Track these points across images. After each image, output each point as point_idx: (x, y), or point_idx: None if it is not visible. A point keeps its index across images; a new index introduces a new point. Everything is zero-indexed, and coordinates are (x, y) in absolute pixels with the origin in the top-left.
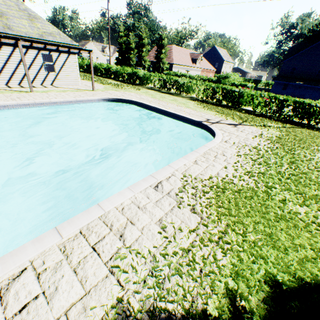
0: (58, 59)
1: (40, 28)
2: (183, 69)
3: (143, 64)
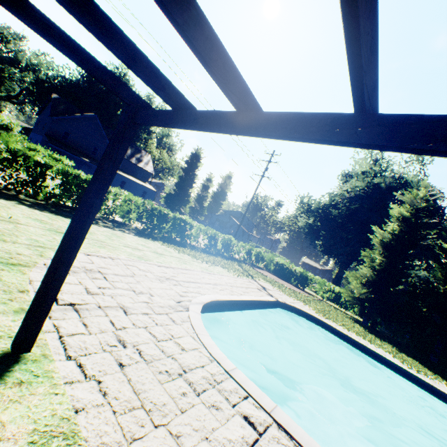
0: None
1: None
2: None
3: None
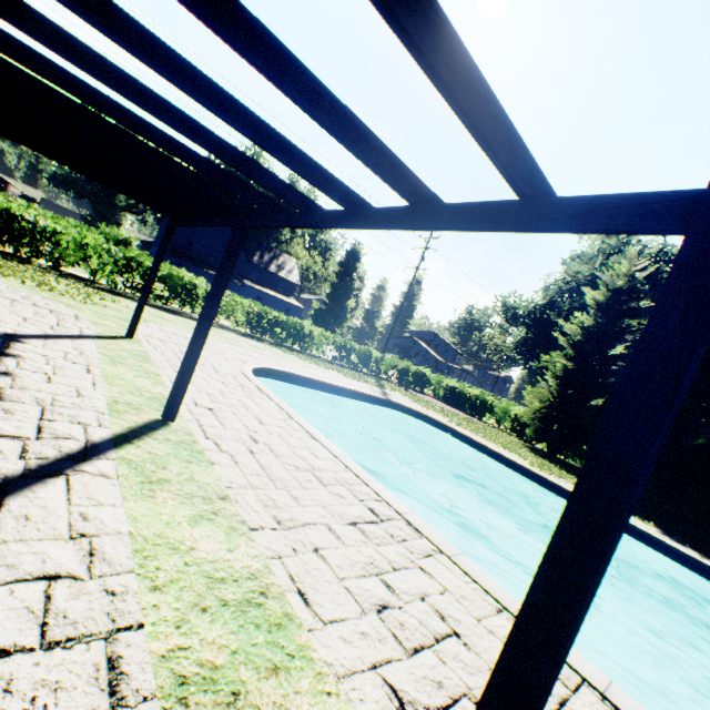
0: None
1: None
2: None
3: None
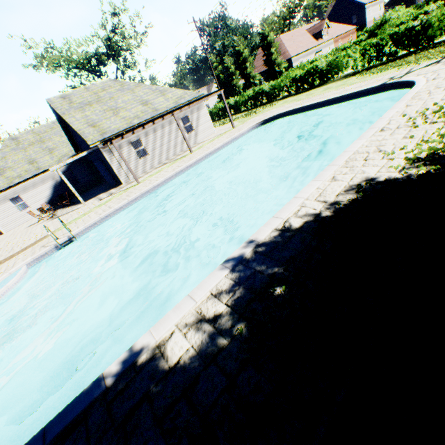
0: (192, 117)
1: (171, 97)
2: (306, 57)
3: (252, 82)
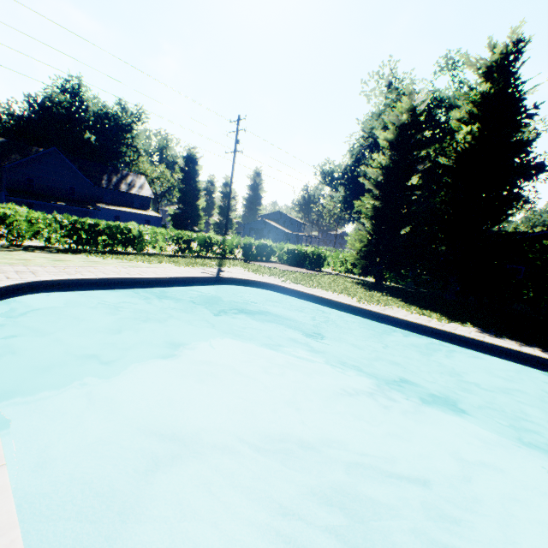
0: None
1: None
2: None
3: None
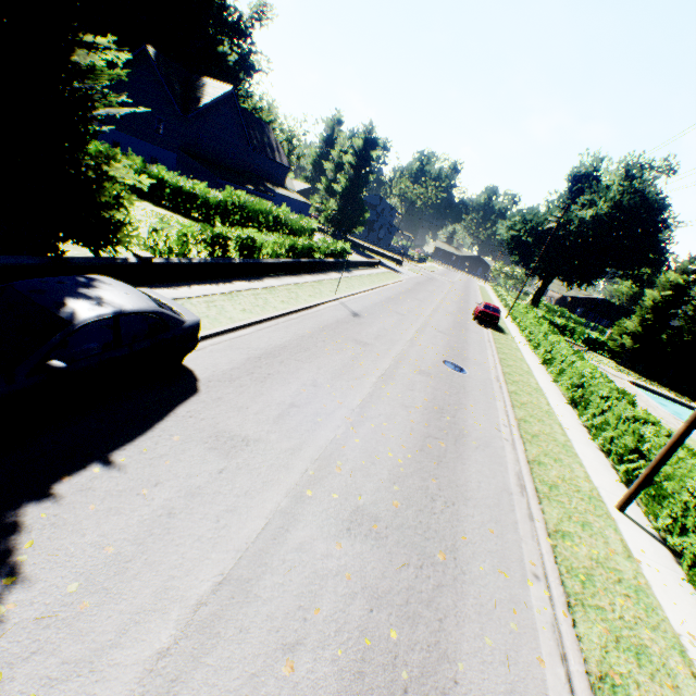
0: None
1: None
2: None
3: None
